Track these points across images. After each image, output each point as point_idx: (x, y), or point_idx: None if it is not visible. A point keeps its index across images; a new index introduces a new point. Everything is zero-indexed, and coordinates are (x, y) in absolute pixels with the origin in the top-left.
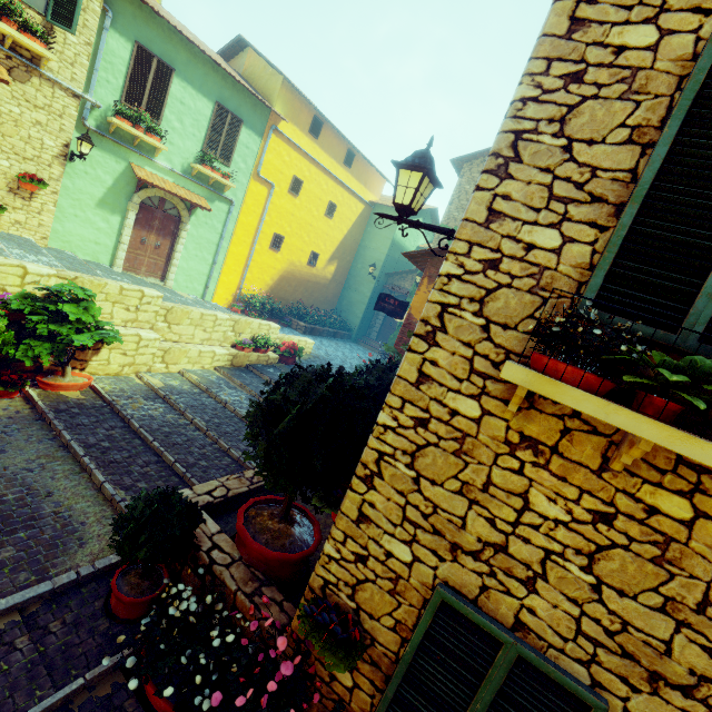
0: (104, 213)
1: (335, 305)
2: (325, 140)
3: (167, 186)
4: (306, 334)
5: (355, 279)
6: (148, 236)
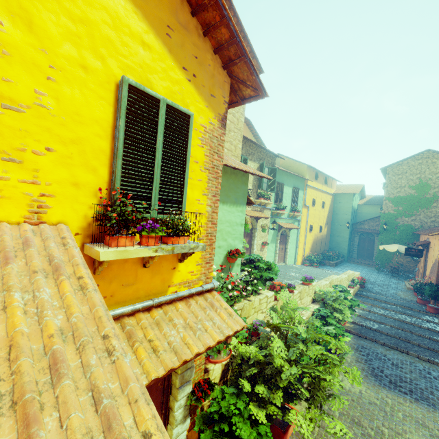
0: (271, 244)
1: (328, 245)
2: (318, 179)
3: (288, 226)
4: (335, 266)
5: (336, 231)
6: (280, 246)
